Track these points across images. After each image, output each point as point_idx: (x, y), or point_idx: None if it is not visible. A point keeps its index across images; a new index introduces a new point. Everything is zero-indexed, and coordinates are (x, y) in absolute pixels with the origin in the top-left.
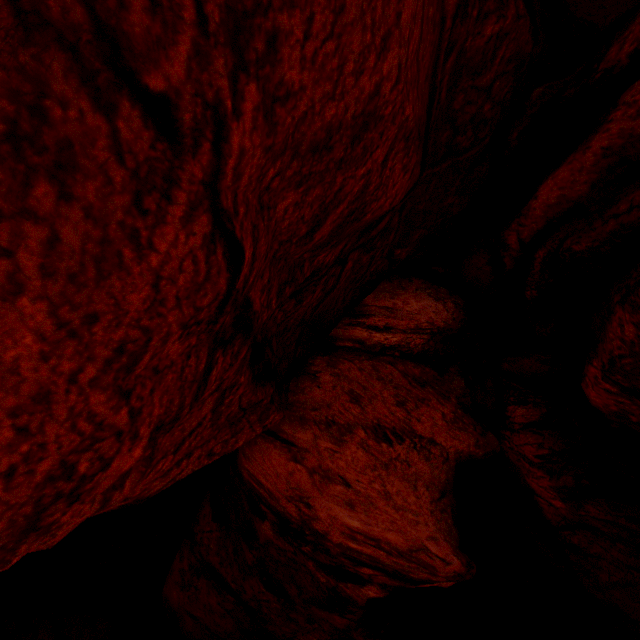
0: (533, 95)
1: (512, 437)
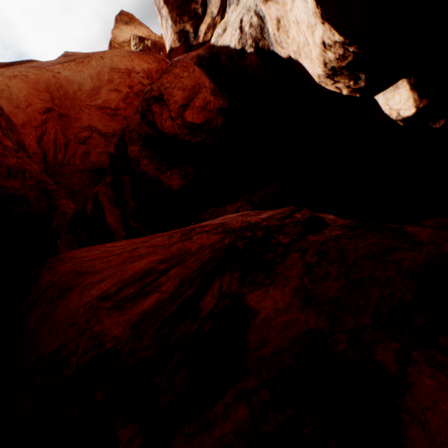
0: (78, 230)
1: (204, 214)
